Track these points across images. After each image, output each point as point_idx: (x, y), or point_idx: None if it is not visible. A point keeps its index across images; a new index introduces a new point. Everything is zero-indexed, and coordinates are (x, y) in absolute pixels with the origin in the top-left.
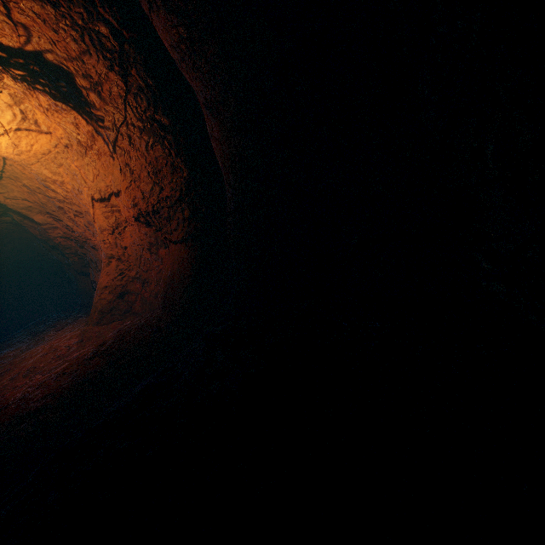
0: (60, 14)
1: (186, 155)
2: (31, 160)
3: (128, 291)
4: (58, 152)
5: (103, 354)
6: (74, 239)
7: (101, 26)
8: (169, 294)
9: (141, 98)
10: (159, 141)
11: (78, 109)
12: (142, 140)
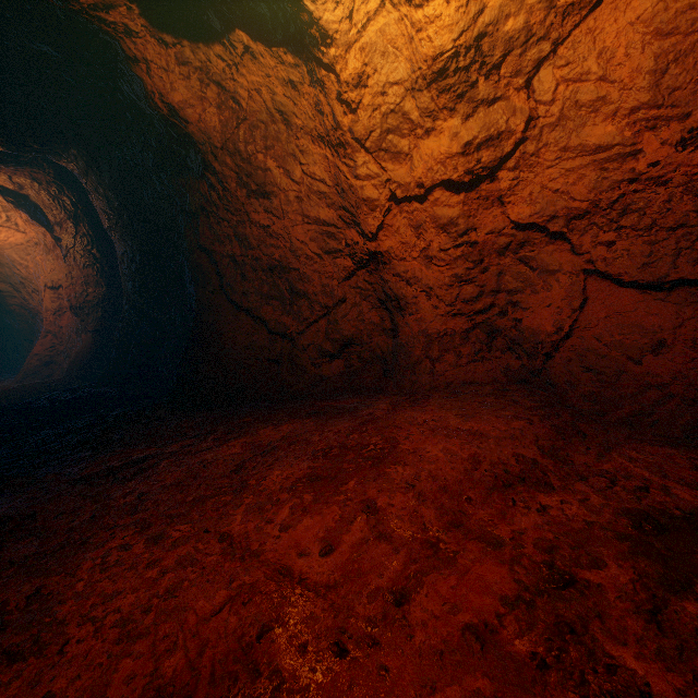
0: (42, 187)
1: (107, 278)
2: (6, 246)
3: (54, 361)
4: (29, 246)
5: (5, 392)
6: (29, 309)
7: (66, 199)
8: (72, 366)
9: (85, 239)
10: (92, 266)
11: (48, 228)
12: (82, 262)
